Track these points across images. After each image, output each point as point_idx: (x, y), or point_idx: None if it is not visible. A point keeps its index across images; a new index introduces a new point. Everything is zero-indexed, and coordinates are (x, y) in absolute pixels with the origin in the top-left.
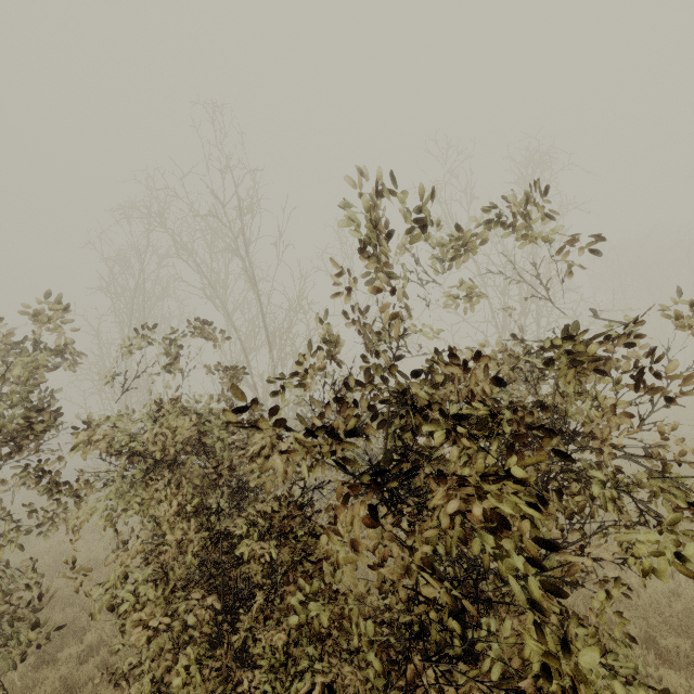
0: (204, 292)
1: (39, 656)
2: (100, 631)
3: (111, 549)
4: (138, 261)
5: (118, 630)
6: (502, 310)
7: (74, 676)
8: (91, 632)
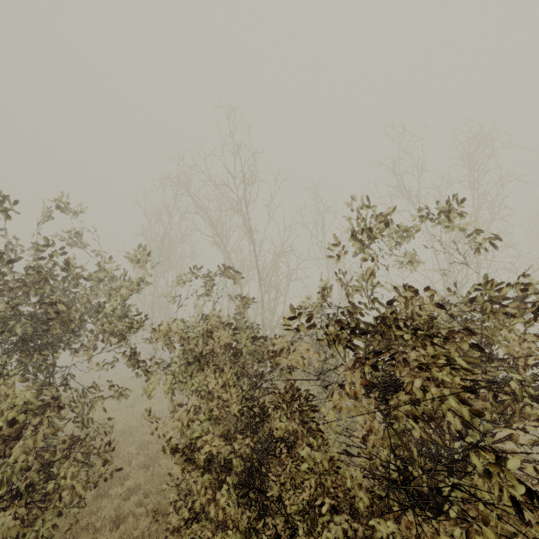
0: (214, 239)
1: (96, 491)
2: (136, 479)
3: (139, 421)
4: (167, 216)
5: (148, 480)
6: (447, 261)
7: (121, 508)
8: (130, 479)
